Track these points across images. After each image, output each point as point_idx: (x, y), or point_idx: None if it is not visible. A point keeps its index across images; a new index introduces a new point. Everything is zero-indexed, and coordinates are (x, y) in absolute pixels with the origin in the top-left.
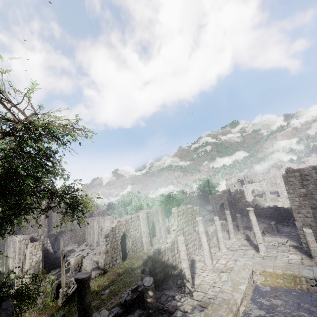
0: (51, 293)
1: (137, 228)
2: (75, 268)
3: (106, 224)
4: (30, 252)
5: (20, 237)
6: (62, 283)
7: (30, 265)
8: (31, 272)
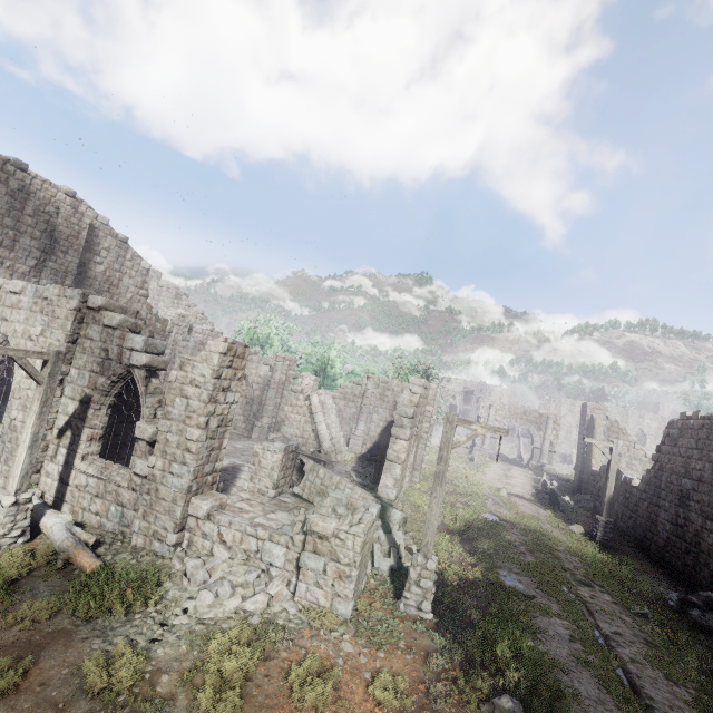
0: (364, 563)
1: (423, 418)
2: (277, 480)
3: (276, 375)
4: (218, 375)
5: (85, 294)
6: (430, 536)
7: (205, 426)
8: (202, 454)
